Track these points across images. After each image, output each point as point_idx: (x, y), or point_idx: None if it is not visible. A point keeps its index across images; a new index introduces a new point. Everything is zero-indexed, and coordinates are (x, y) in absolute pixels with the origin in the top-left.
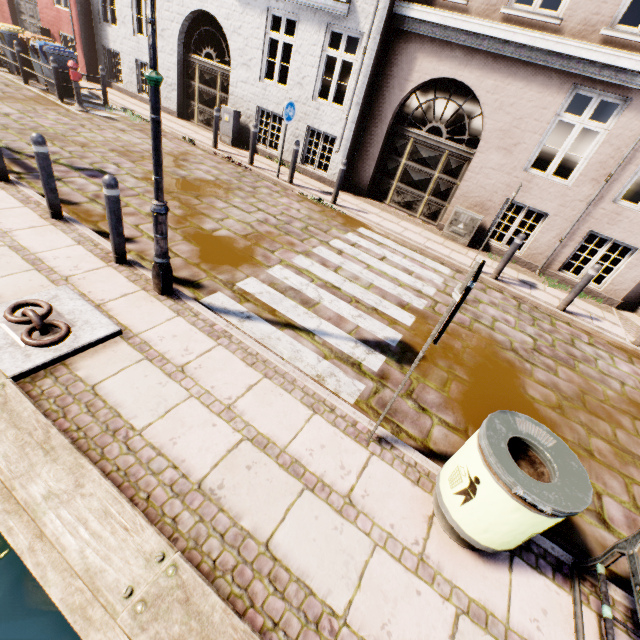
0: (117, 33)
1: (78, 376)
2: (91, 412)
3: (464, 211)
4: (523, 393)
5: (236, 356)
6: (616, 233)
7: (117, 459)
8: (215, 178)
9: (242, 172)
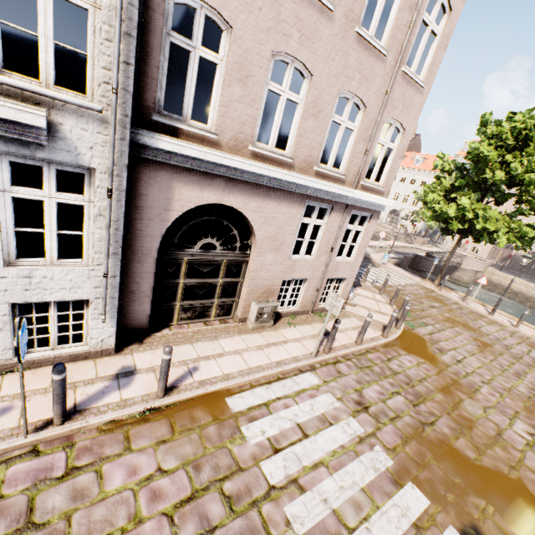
0: None
1: None
2: None
3: (265, 305)
4: (475, 462)
5: None
6: (338, 275)
7: None
8: None
9: None
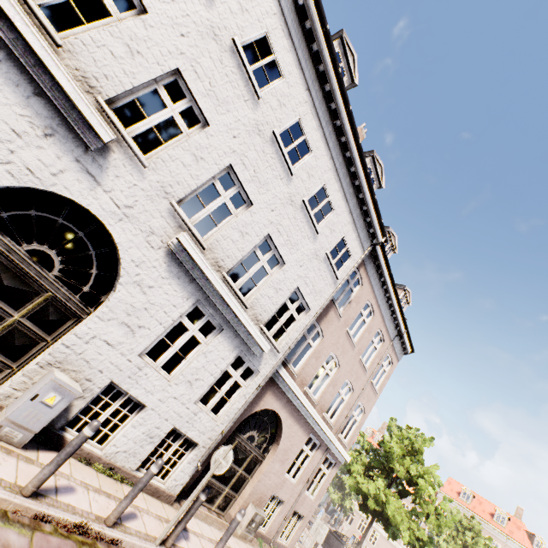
0: None
1: None
2: None
3: (260, 512)
4: None
5: None
6: (302, 509)
7: None
8: None
9: None
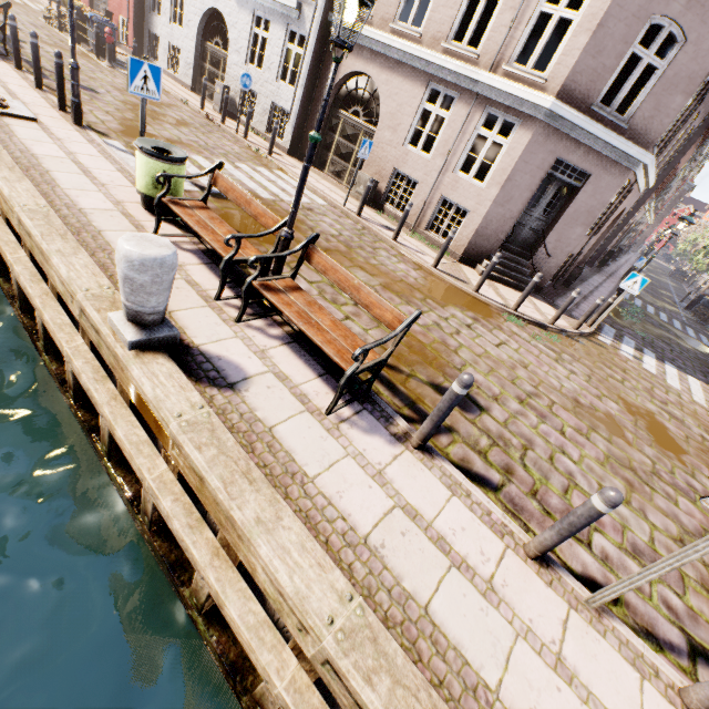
0: (160, 21)
1: (4, 121)
2: (1, 128)
3: (364, 175)
4: None
5: (96, 149)
6: (456, 198)
7: (2, 137)
8: (182, 119)
9: (211, 125)
